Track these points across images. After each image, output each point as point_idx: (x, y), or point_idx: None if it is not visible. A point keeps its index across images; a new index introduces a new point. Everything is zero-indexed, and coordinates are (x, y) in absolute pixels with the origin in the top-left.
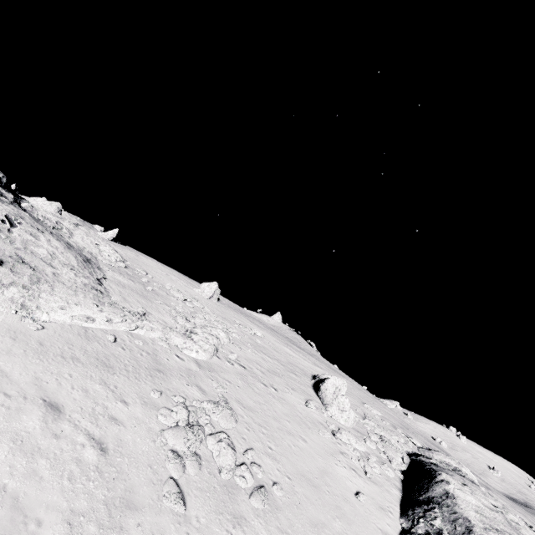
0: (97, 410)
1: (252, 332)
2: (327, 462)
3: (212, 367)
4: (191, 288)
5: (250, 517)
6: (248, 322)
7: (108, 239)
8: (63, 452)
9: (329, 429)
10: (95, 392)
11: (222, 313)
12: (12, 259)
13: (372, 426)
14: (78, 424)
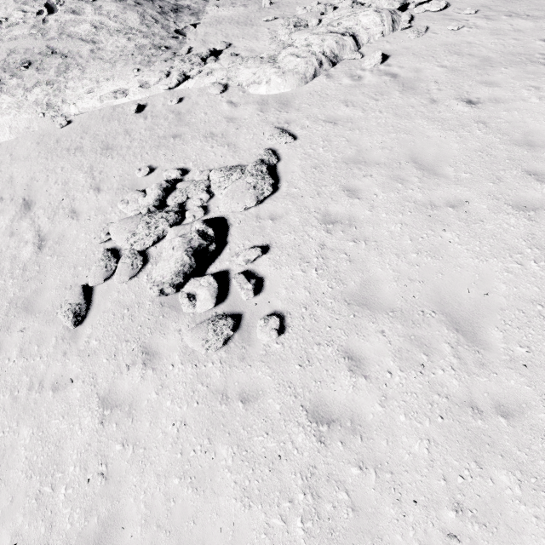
0: (63, 203)
1: None
2: (538, 285)
3: (294, 101)
4: None
5: (172, 358)
6: None
7: None
8: (8, 250)
9: None
10: (75, 183)
11: None
12: (40, 56)
13: None
14: (36, 221)
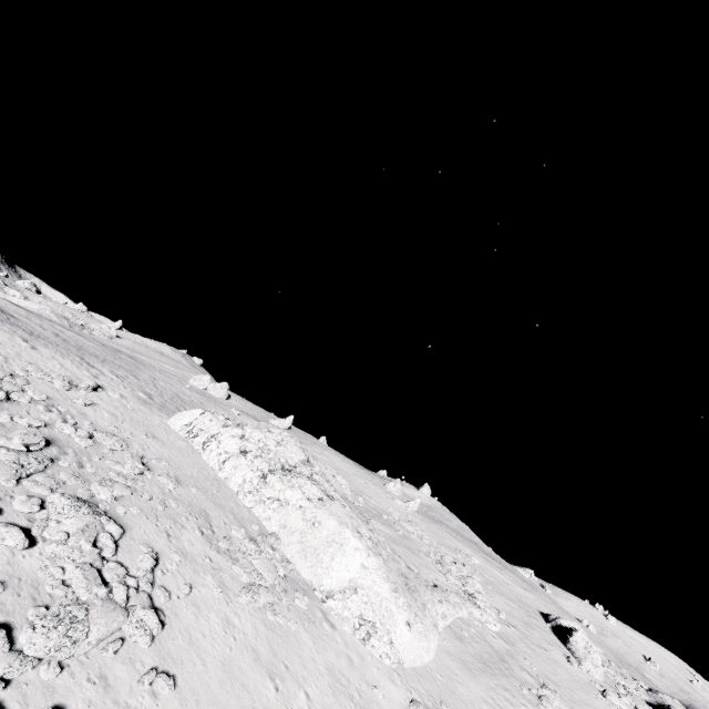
0: None
1: (474, 562)
2: None
3: (508, 638)
4: (392, 500)
5: None
6: (451, 537)
7: (284, 428)
8: None
9: (596, 689)
10: (511, 700)
11: (436, 535)
12: (404, 577)
13: (612, 675)
14: None
